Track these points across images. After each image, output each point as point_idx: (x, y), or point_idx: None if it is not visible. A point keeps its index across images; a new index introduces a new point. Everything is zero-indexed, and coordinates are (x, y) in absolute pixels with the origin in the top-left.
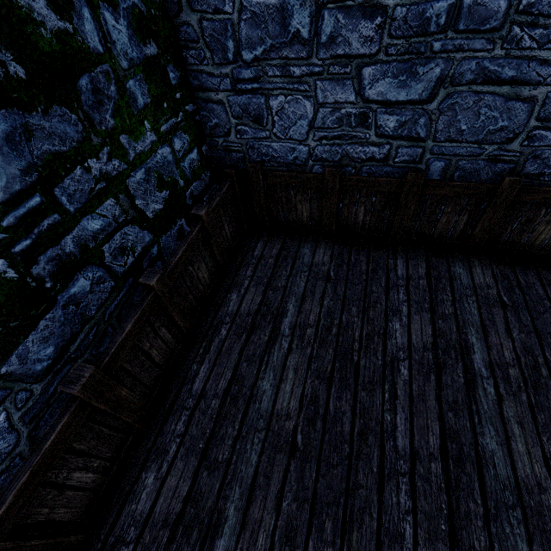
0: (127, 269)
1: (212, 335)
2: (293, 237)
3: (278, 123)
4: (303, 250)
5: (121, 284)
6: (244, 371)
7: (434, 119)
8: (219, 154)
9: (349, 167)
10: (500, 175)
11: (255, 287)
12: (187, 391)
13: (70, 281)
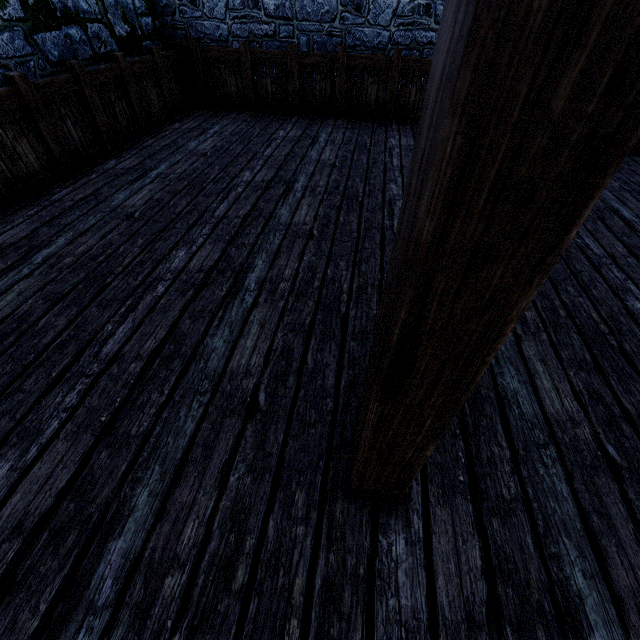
0: (101, 54)
1: (159, 133)
2: (227, 110)
3: (206, 5)
4: (232, 114)
5: (97, 60)
6: (180, 141)
7: (293, 4)
8: (168, 32)
9: (255, 43)
10: (337, 47)
11: (194, 122)
12: (139, 145)
13: (69, 25)
